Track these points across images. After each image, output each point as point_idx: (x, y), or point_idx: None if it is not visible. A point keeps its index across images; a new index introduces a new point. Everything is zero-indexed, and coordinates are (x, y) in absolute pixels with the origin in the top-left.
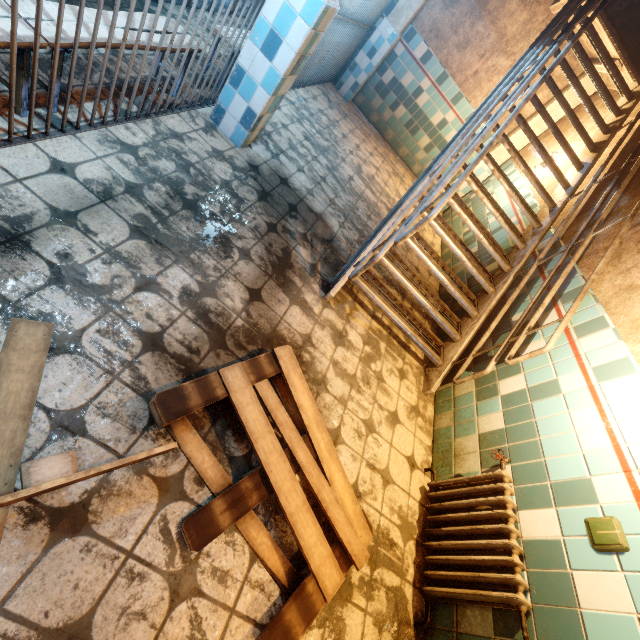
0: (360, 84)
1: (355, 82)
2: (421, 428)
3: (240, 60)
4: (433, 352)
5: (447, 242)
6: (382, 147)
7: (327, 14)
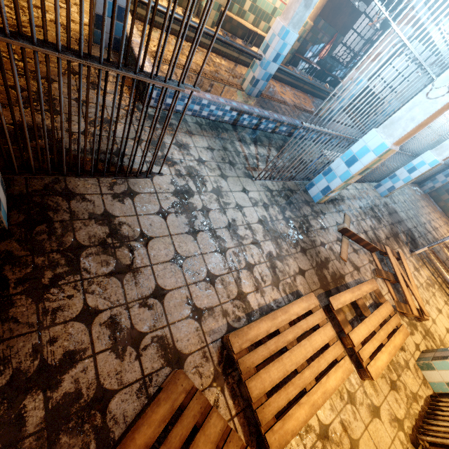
0: (436, 187)
1: (433, 186)
2: None
3: (396, 172)
4: None
5: None
6: (444, 218)
7: (438, 164)
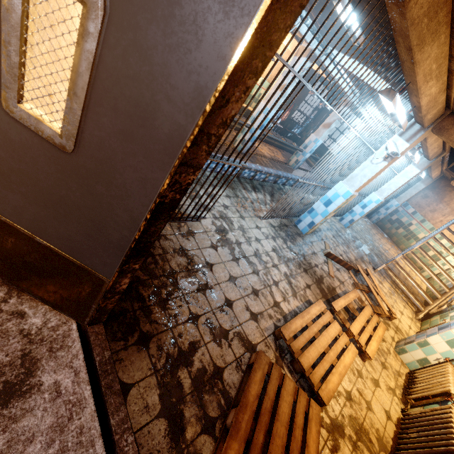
0: (380, 218)
1: (378, 217)
2: (414, 324)
3: (353, 208)
4: (419, 304)
5: (424, 267)
6: (390, 242)
7: (381, 202)
